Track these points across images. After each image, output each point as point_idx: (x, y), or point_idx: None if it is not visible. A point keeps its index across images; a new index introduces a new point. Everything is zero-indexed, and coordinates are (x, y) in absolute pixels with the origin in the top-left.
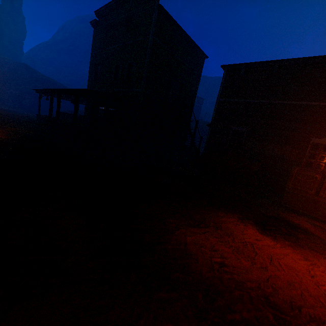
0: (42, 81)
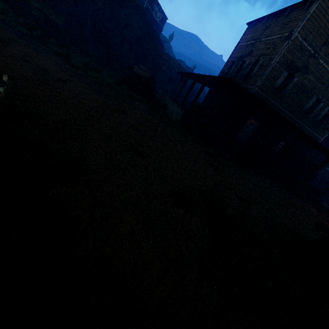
0: None
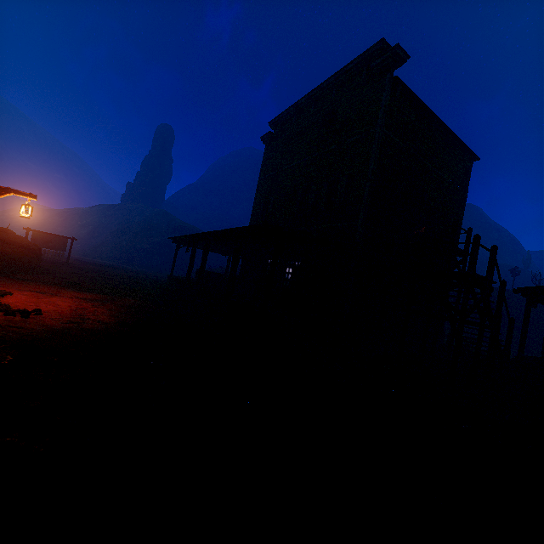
0: (180, 229)
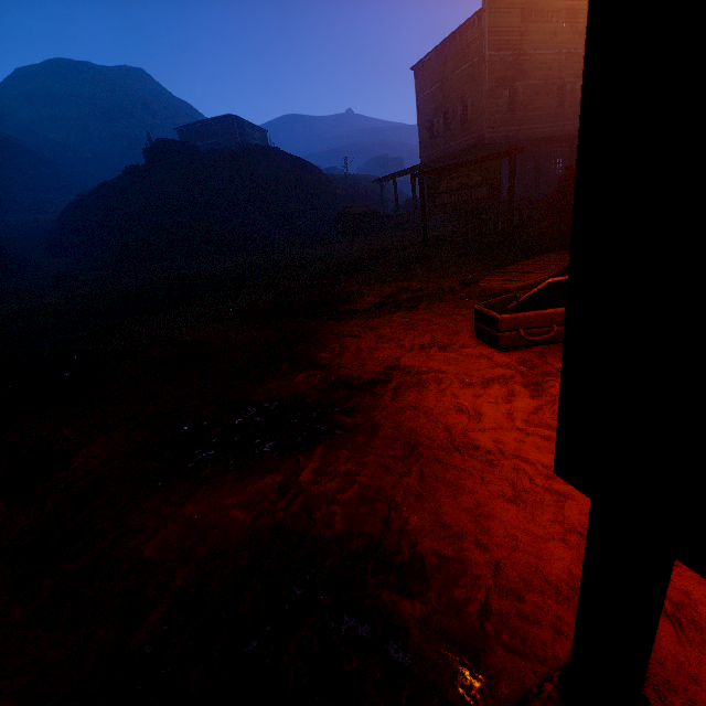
0: None
